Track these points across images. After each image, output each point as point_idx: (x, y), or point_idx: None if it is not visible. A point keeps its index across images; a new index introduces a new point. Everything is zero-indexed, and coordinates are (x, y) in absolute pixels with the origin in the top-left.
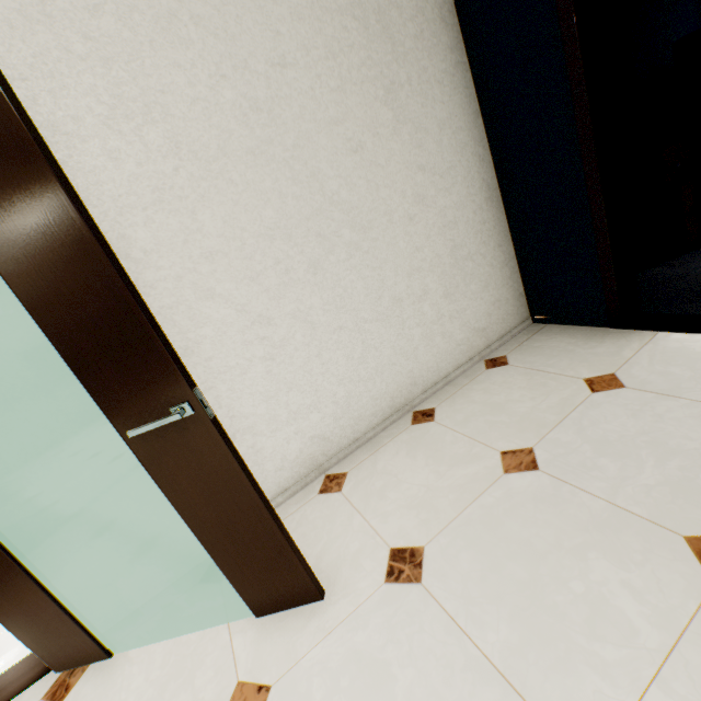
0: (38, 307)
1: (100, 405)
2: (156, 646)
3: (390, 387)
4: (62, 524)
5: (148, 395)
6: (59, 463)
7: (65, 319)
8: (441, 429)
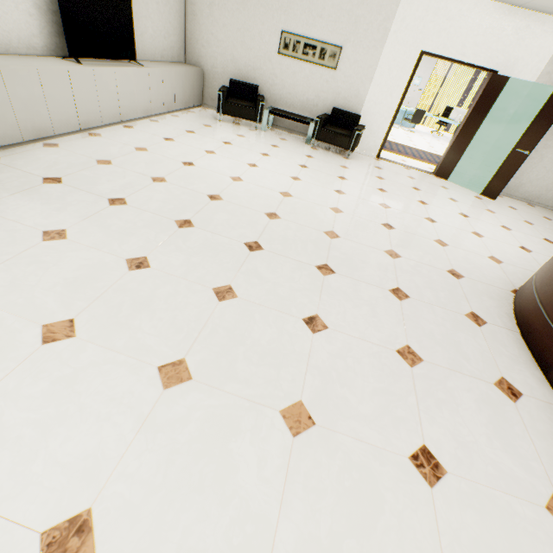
0: (532, 124)
1: (517, 142)
2: (456, 185)
3: (532, 192)
4: (464, 153)
5: (525, 147)
6: (478, 143)
7: (533, 128)
8: (533, 209)
